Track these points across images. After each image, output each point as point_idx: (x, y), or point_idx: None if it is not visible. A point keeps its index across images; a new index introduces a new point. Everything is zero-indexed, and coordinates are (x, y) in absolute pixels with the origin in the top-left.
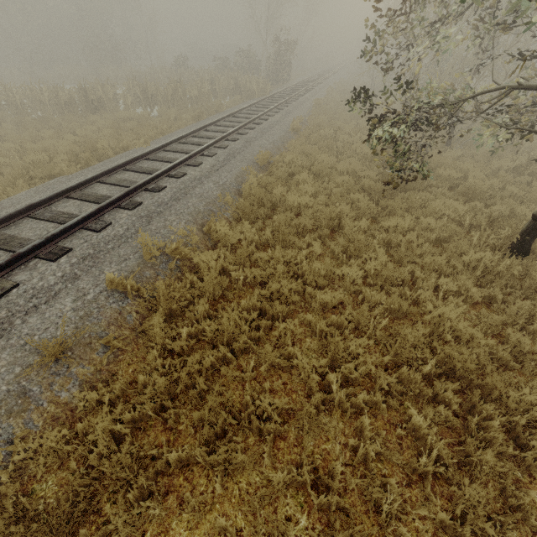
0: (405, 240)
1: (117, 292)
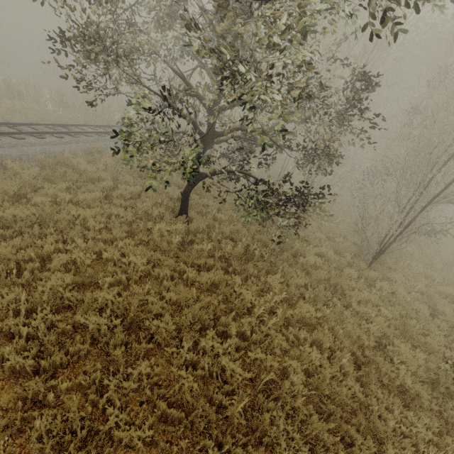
0: (118, 192)
1: None
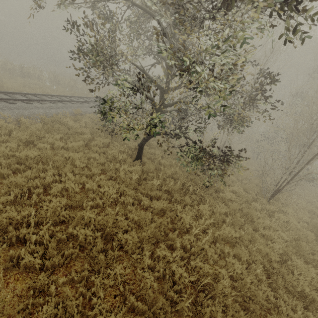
0: (94, 142)
1: None
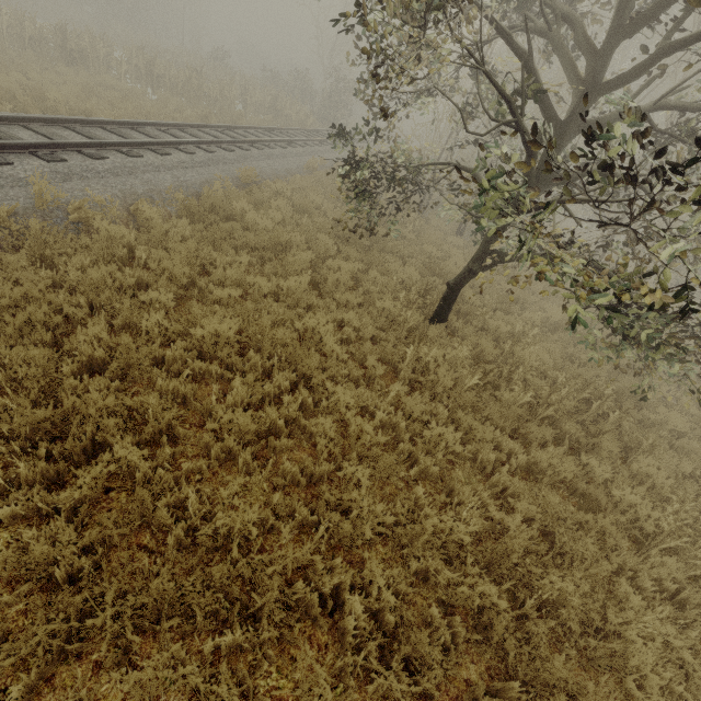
0: (335, 277)
1: None
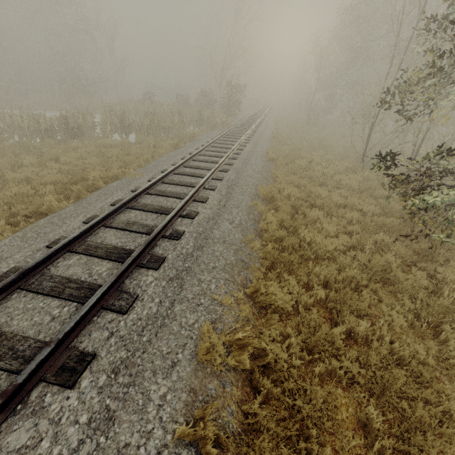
0: None
1: (182, 446)
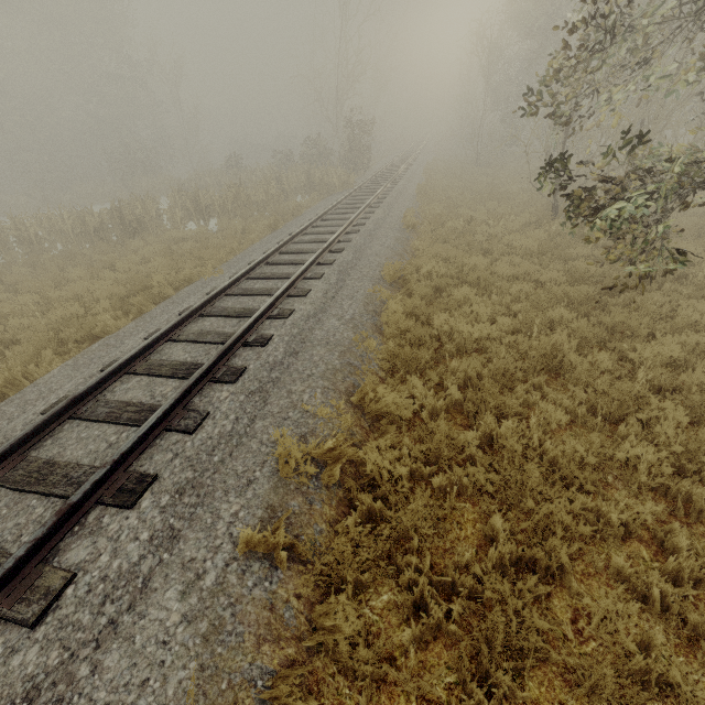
0: (694, 381)
1: (254, 559)
